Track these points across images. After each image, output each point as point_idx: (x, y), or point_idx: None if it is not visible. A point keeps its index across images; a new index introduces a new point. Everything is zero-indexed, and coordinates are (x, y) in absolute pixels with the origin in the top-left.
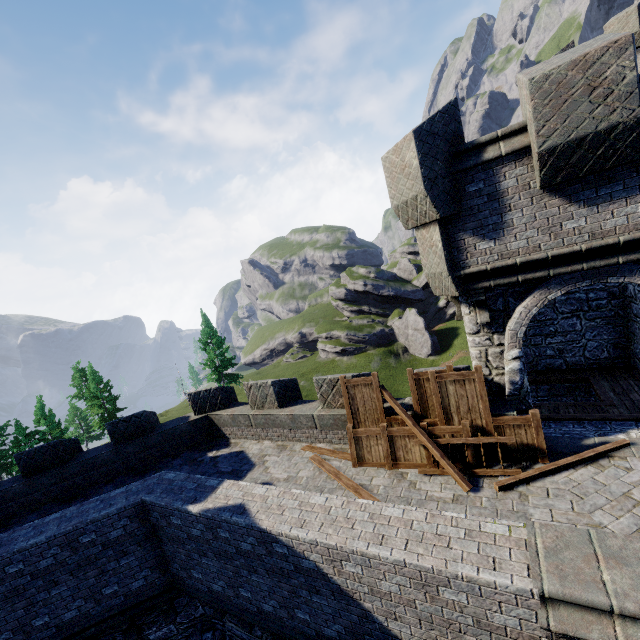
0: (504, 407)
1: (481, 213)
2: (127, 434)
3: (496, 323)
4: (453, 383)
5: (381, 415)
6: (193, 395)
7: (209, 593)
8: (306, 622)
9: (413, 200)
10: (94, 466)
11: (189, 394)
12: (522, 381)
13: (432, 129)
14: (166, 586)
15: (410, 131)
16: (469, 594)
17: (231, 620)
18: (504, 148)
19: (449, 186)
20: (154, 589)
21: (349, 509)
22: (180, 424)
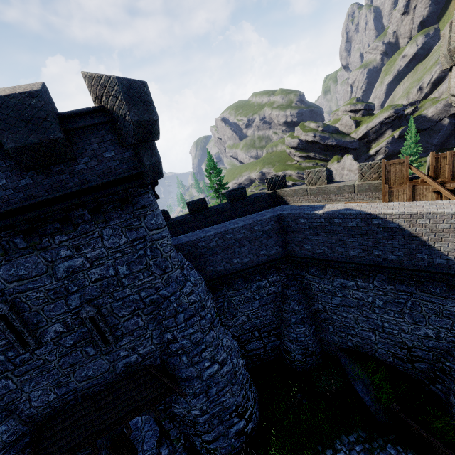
0: None
1: None
2: (236, 197)
3: None
4: None
5: (406, 180)
6: (269, 179)
7: (312, 255)
8: (378, 255)
9: None
10: (222, 212)
11: (266, 179)
12: None
13: None
14: (284, 255)
15: None
16: None
17: (310, 274)
18: None
19: None
20: (279, 256)
21: (416, 204)
22: (262, 194)
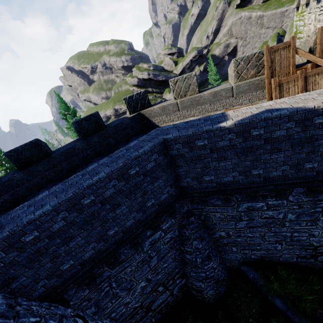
0: None
1: None
2: (89, 130)
3: None
4: None
5: (293, 68)
6: (128, 99)
7: (216, 186)
8: (311, 169)
9: None
10: (73, 154)
11: (124, 98)
12: None
13: None
14: (178, 195)
15: None
16: None
17: (210, 205)
18: None
19: None
20: (172, 198)
21: None
22: (124, 120)
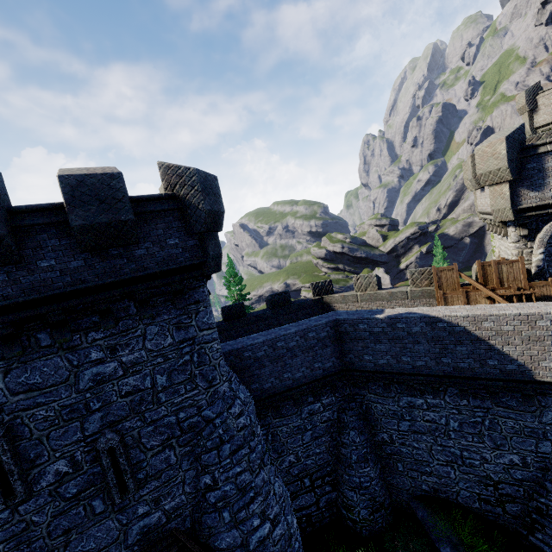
0: (532, 279)
1: (533, 178)
2: (279, 303)
3: (530, 236)
4: (506, 266)
5: (458, 286)
6: (314, 284)
7: (374, 367)
8: (447, 364)
9: (496, 170)
10: (262, 319)
11: (312, 283)
12: (543, 265)
13: (513, 137)
14: (341, 369)
15: (503, 137)
16: (551, 320)
17: (371, 392)
18: (550, 148)
19: (518, 164)
20: (335, 369)
21: (476, 307)
22: (308, 300)
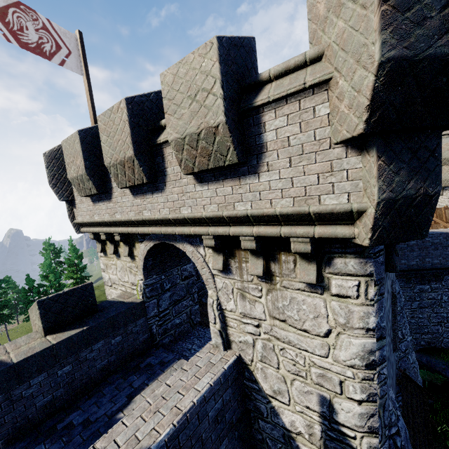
0: None
1: None
2: None
3: None
4: None
5: None
6: None
7: (407, 267)
8: None
9: None
10: None
11: None
12: None
13: None
14: None
15: None
16: None
17: None
18: None
19: None
20: None
21: None
22: None
